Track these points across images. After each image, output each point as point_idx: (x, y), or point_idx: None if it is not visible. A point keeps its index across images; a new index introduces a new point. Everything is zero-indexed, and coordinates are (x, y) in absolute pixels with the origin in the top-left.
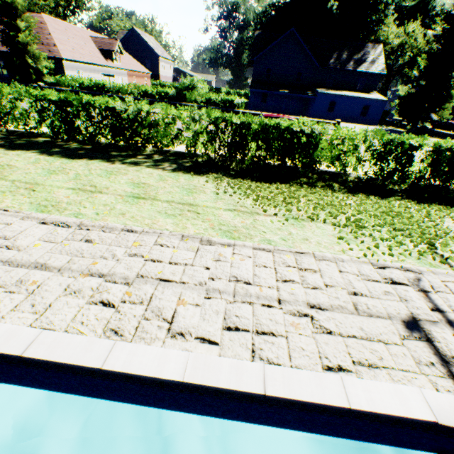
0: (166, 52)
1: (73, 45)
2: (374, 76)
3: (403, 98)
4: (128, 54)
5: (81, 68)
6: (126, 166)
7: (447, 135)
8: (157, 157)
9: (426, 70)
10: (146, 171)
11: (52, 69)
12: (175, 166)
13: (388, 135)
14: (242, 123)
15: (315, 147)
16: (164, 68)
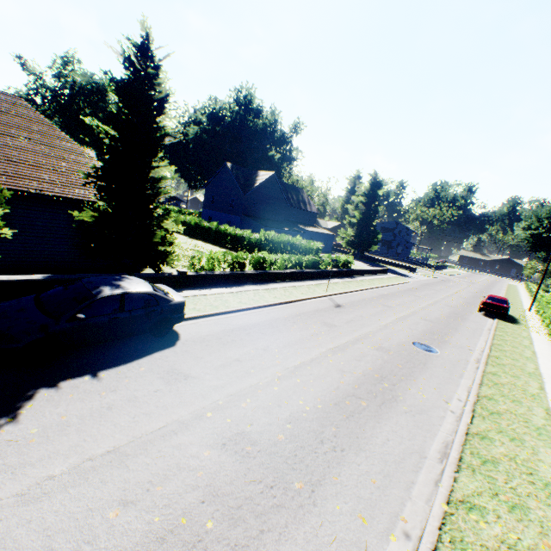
0: None
1: None
2: (314, 215)
3: (355, 237)
4: None
5: None
6: None
7: (385, 261)
8: None
9: (365, 222)
10: None
11: None
12: None
13: None
14: None
15: None
16: None
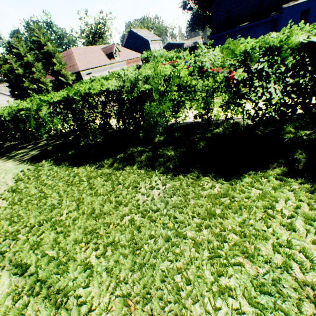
0: (155, 36)
1: (88, 59)
2: None
3: None
4: (127, 49)
5: (93, 72)
6: (2, 161)
7: None
8: (41, 144)
9: None
10: (4, 166)
11: (75, 80)
12: (36, 153)
13: (243, 45)
14: (67, 99)
15: (141, 103)
16: (154, 48)
